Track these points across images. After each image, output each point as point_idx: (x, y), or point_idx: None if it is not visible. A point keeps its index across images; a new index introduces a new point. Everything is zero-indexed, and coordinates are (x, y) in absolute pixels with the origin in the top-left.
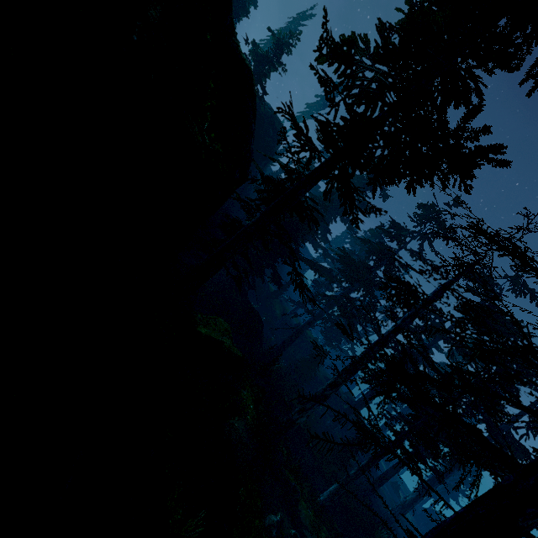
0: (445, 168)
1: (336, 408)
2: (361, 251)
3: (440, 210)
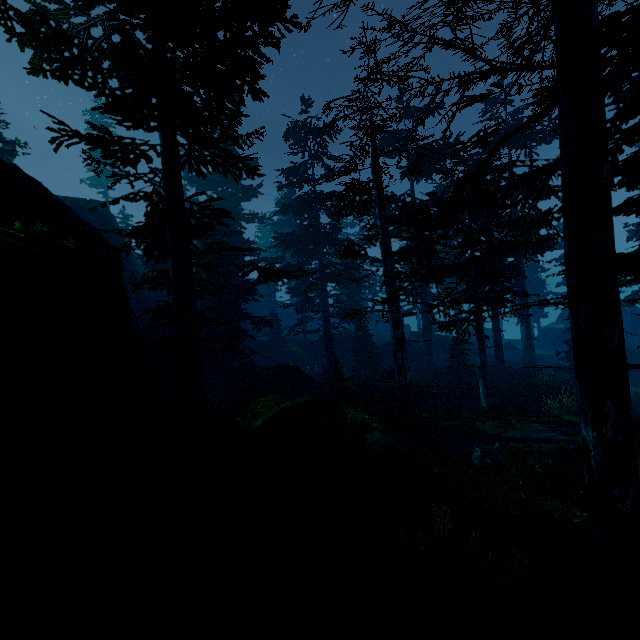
0: (259, 28)
1: (417, 352)
2: (292, 228)
3: (303, 122)
